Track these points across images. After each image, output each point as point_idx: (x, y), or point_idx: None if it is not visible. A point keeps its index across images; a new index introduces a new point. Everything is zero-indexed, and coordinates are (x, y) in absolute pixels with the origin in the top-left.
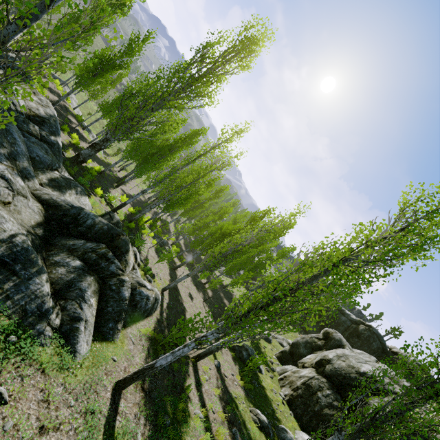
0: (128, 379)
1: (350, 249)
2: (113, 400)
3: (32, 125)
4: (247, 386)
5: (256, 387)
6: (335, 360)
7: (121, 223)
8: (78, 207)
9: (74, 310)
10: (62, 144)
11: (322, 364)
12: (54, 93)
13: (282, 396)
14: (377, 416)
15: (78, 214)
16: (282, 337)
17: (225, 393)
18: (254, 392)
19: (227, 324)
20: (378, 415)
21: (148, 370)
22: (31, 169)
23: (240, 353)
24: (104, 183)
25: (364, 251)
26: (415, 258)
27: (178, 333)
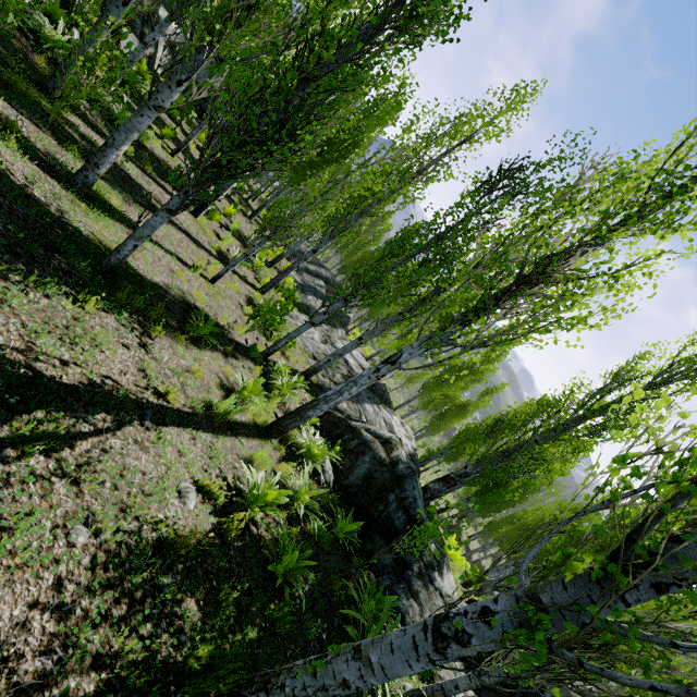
0: None
1: None
2: None
3: None
4: None
5: None
6: None
7: None
8: None
9: None
10: None
11: None
12: None
13: None
14: None
15: None
16: None
17: None
18: None
19: None
20: None
21: None
22: None
23: None
24: None
25: None
26: None
27: None
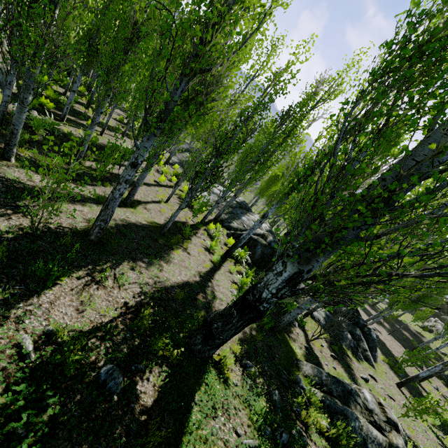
0: (404, 382)
1: None
2: (401, 391)
3: None
4: None
5: None
6: None
7: None
8: None
9: (362, 346)
10: None
11: None
12: None
13: None
14: None
15: None
16: None
17: None
18: None
19: None
20: None
21: (415, 378)
22: None
23: None
24: None
25: None
26: None
27: (409, 360)
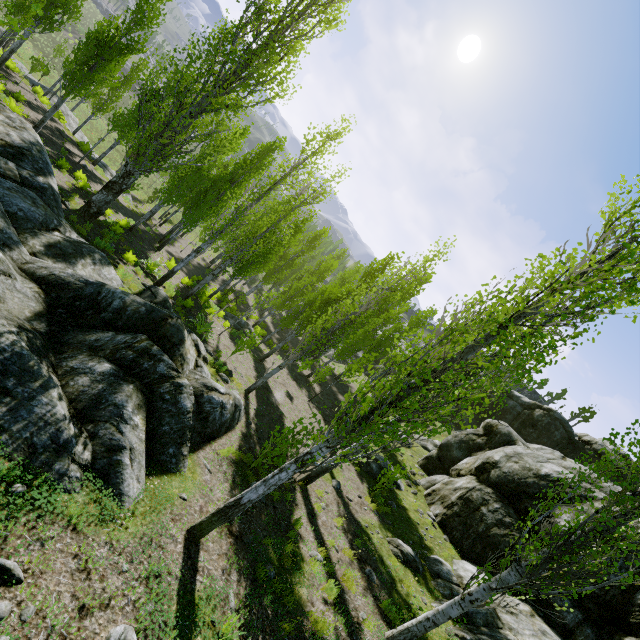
0: (206, 523)
1: (525, 299)
2: (188, 554)
3: (3, 161)
4: (382, 510)
5: (395, 509)
6: (504, 462)
7: (172, 302)
8: (96, 283)
9: (110, 436)
10: (62, 190)
11: (486, 469)
12: (37, 110)
13: (432, 517)
14: (573, 537)
15: (96, 293)
16: (426, 437)
17: (351, 523)
18: (391, 516)
19: (340, 433)
20: (574, 536)
21: (232, 509)
22: (11, 231)
23: (367, 466)
24: (138, 244)
25: (548, 300)
26: (632, 302)
27: (273, 451)
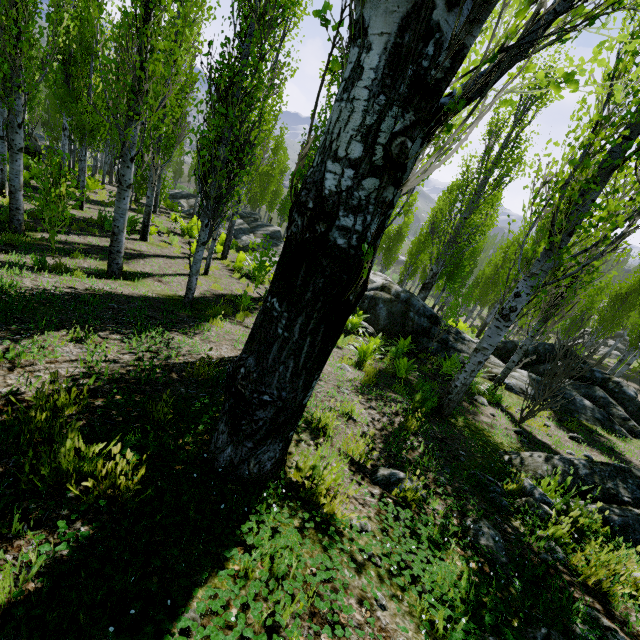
0: None
1: None
2: None
3: None
4: None
5: None
6: None
7: None
8: (508, 341)
9: (617, 413)
10: None
11: None
12: None
13: None
14: None
15: (514, 346)
16: None
17: None
18: None
19: None
20: None
21: None
22: None
23: None
24: None
25: None
26: None
27: None
